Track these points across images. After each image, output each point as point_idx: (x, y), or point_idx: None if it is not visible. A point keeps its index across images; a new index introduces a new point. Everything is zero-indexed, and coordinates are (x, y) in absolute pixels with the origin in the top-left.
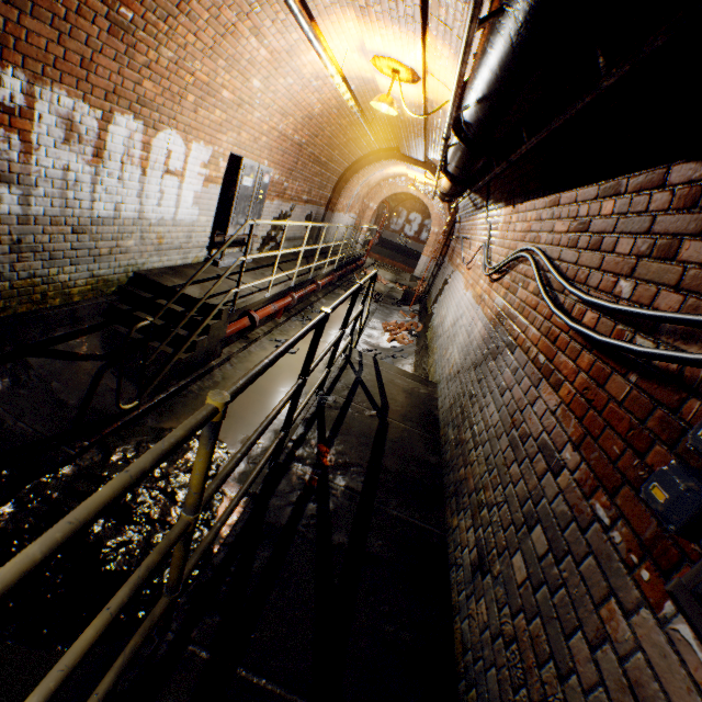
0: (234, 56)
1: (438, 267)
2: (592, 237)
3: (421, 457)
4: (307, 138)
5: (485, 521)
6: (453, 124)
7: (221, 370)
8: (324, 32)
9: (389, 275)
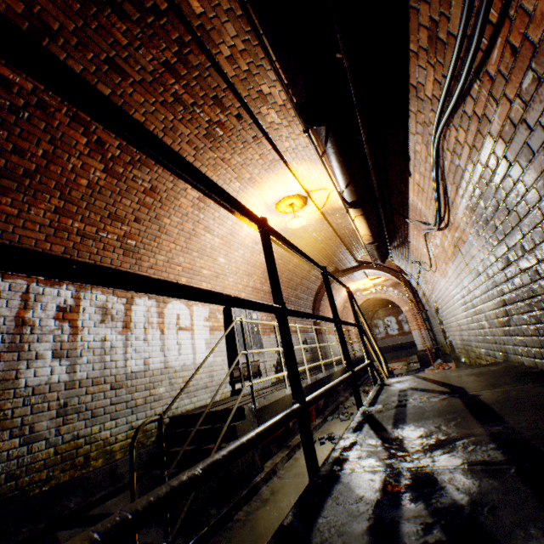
0: (201, 248)
1: (426, 320)
2: (440, 8)
3: None
4: None
5: None
6: (304, 122)
7: (267, 485)
8: None
9: (400, 363)
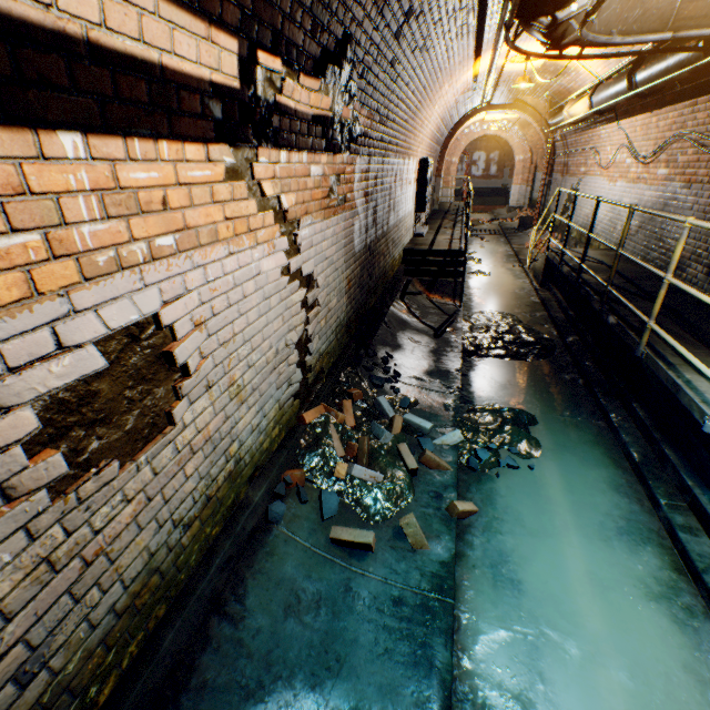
0: (435, 99)
1: (546, 186)
2: None
3: (641, 271)
4: (439, 127)
5: (705, 256)
6: (627, 90)
7: (464, 291)
8: (481, 59)
9: (486, 216)
